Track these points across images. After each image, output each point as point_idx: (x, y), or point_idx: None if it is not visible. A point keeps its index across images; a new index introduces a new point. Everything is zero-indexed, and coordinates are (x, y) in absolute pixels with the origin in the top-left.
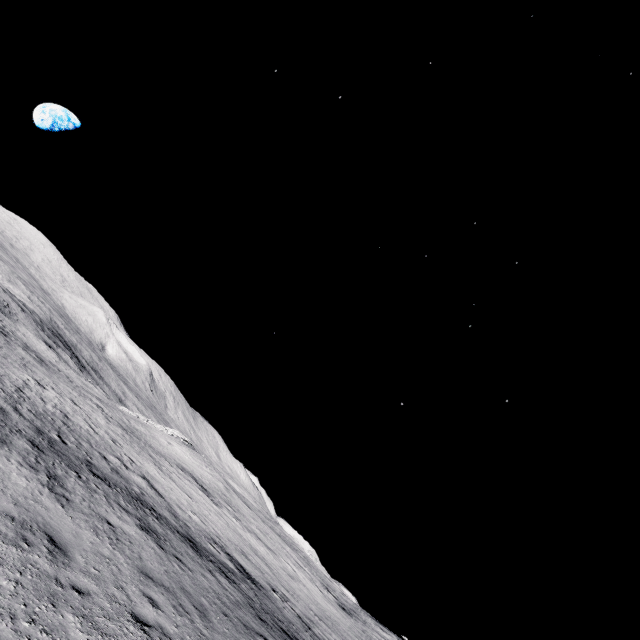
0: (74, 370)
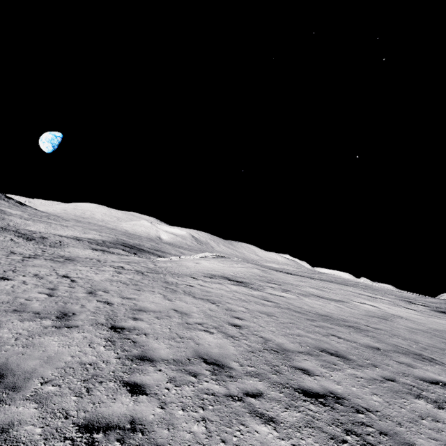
0: (117, 255)
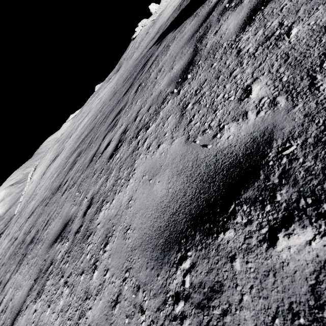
0: None
